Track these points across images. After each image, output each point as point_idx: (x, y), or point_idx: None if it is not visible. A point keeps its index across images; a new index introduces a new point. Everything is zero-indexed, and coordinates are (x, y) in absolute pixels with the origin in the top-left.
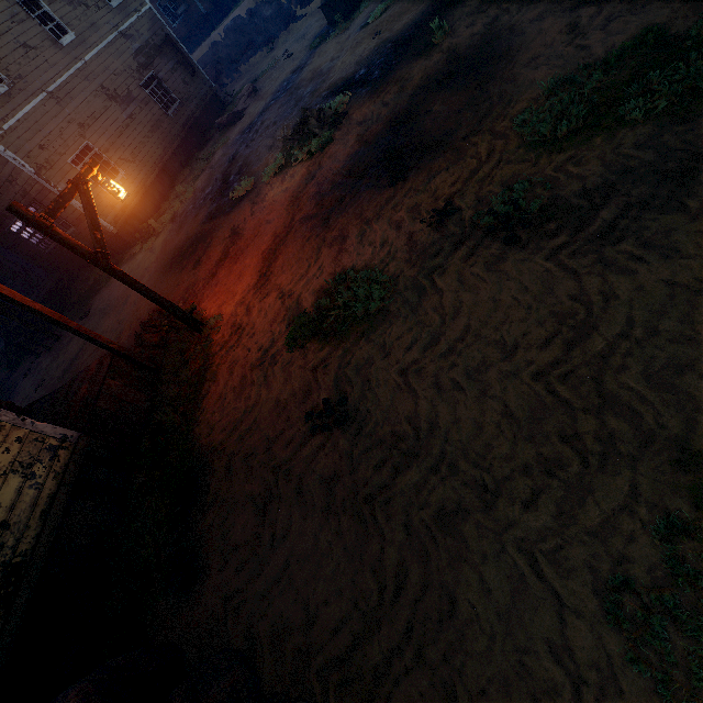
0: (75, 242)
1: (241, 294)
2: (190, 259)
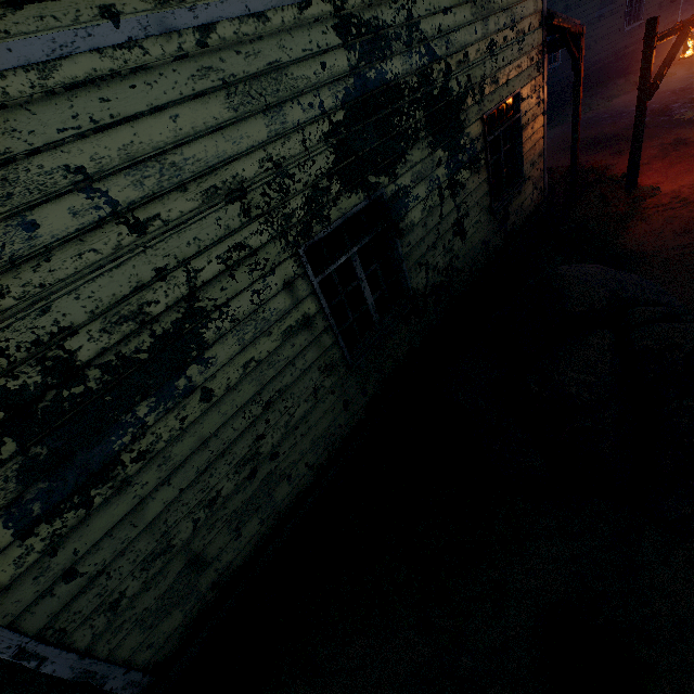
0: (651, 67)
1: (688, 182)
2: (605, 149)
